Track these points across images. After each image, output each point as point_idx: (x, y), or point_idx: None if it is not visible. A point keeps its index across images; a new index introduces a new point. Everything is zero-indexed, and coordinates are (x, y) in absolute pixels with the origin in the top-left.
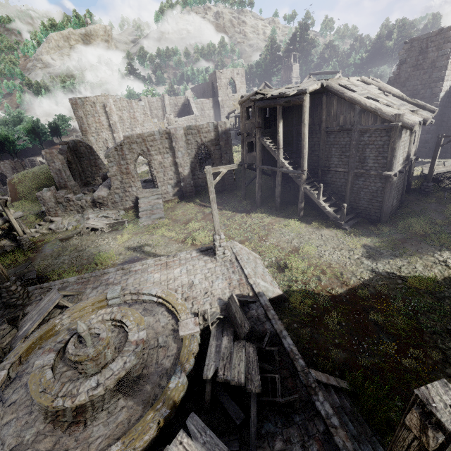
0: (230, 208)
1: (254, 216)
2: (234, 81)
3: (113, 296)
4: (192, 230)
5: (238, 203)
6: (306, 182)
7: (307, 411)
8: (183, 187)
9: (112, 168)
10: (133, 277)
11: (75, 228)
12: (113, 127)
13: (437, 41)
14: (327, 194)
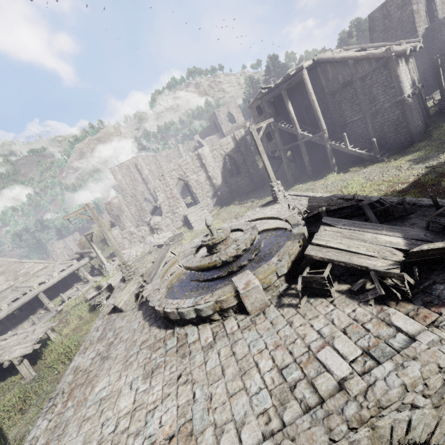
0: (268, 195)
1: (293, 188)
2: (231, 114)
3: None
4: None
5: None
6: (330, 139)
7: (418, 211)
8: (220, 196)
9: (160, 196)
10: None
11: (143, 253)
12: (146, 179)
13: (395, 3)
14: (353, 144)
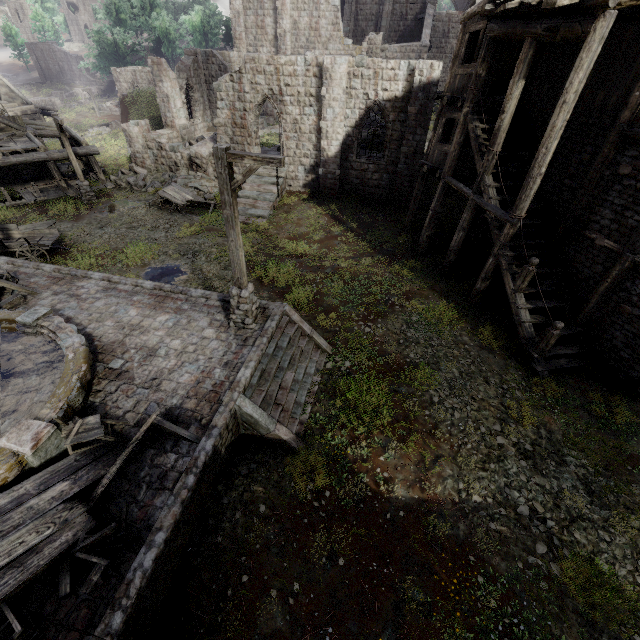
0: (372, 240)
1: (391, 270)
2: None
3: (23, 321)
4: (288, 255)
5: (392, 235)
6: (512, 242)
7: None
8: (321, 177)
9: (222, 111)
10: (107, 299)
11: (156, 193)
12: (280, 40)
13: None
14: (546, 284)
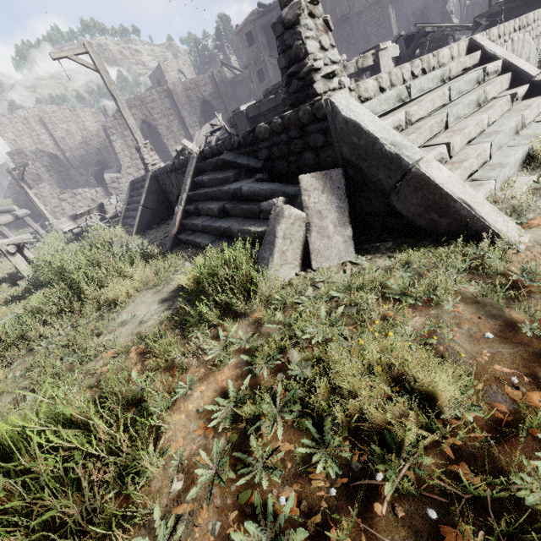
0: None
1: None
2: (183, 73)
3: None
4: None
5: None
6: None
7: None
8: None
9: (116, 142)
10: None
11: None
12: (62, 144)
13: None
14: None
